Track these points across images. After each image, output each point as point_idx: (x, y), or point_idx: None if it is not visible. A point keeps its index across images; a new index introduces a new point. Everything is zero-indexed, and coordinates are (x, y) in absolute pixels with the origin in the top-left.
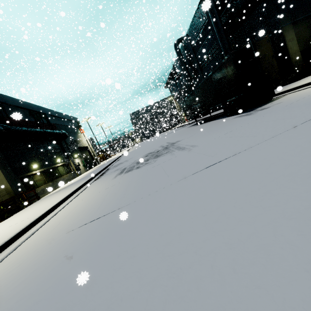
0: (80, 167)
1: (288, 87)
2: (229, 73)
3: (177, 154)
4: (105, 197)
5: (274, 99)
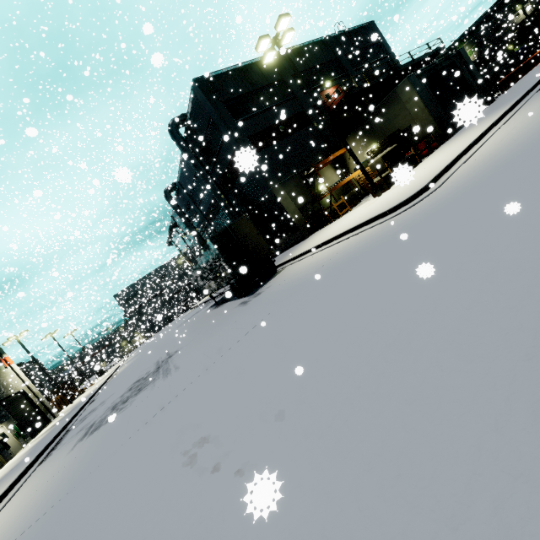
0: (9, 442)
1: (293, 252)
2: (218, 255)
3: (156, 386)
4: (48, 491)
5: (276, 274)
